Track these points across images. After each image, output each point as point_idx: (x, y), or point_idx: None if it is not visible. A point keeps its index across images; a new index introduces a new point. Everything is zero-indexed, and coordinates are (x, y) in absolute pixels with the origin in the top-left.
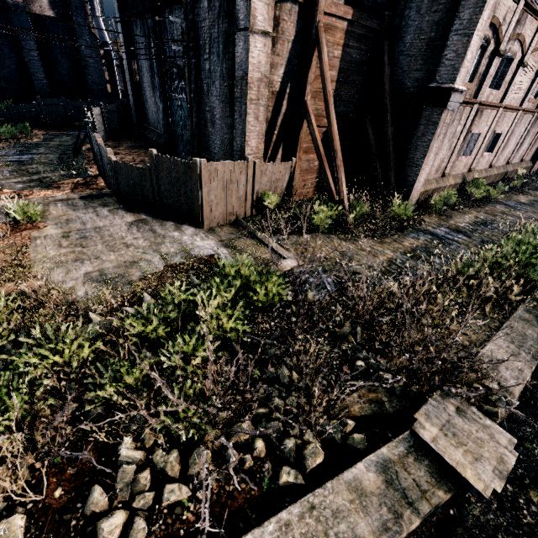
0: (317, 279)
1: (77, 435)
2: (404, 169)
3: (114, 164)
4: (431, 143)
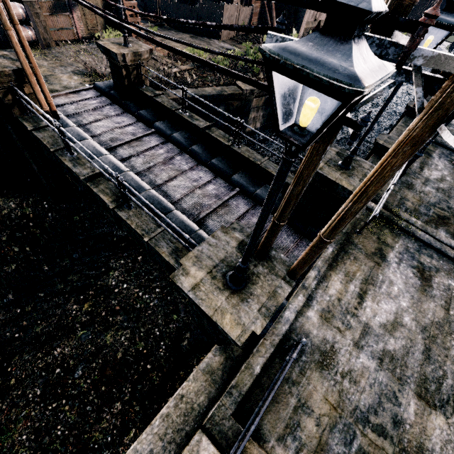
0: None
1: None
2: (298, 14)
3: (177, 5)
4: None
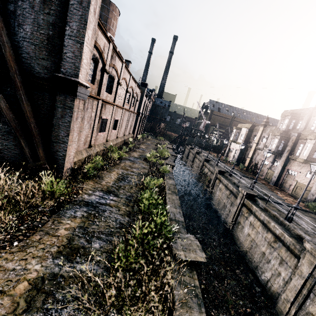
0: None
1: None
2: (52, 145)
3: None
4: (71, 124)
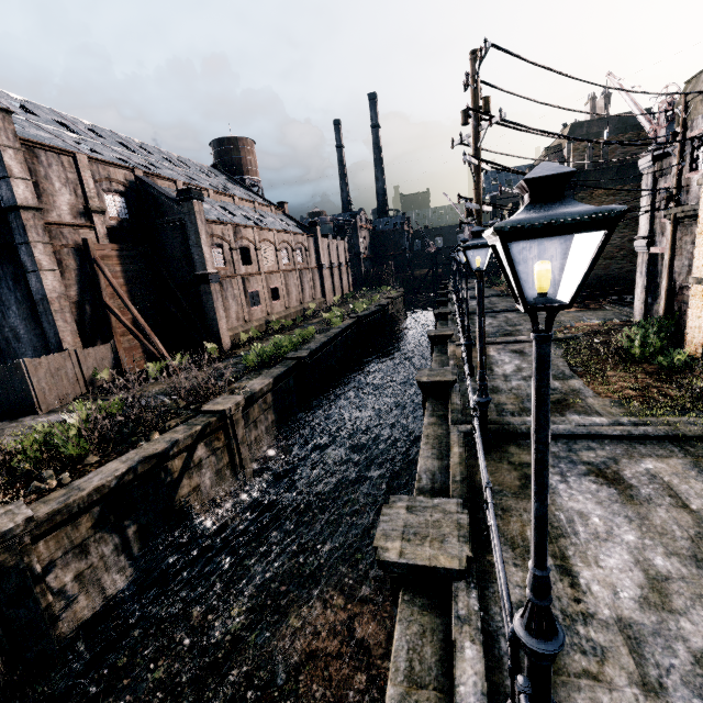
0: (154, 399)
1: (5, 487)
2: (209, 324)
3: None
4: (215, 304)
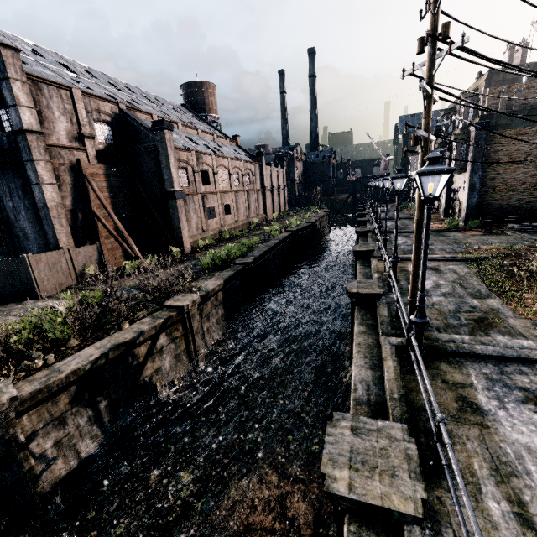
0: (128, 291)
1: (2, 363)
2: (174, 232)
3: None
4: (179, 216)
